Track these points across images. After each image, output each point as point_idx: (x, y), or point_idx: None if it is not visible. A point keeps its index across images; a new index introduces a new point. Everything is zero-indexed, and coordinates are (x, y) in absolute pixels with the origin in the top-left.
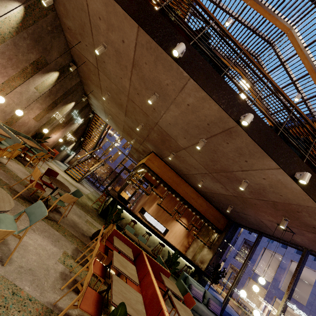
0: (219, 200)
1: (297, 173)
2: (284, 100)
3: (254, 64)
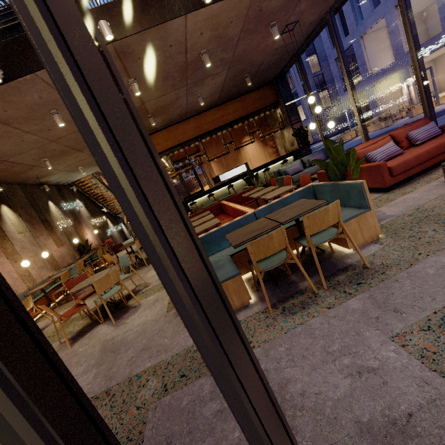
0: (235, 85)
1: None
2: None
3: None
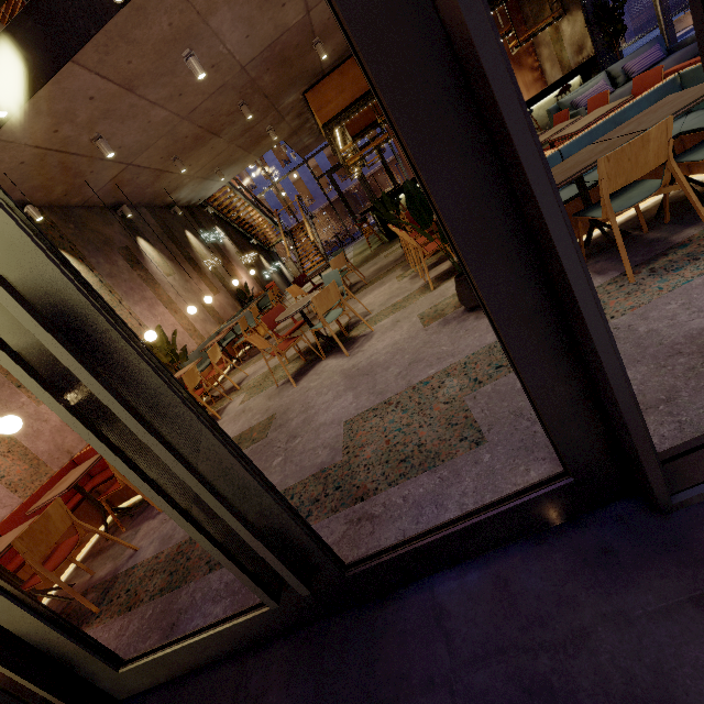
0: None
1: None
2: None
3: None
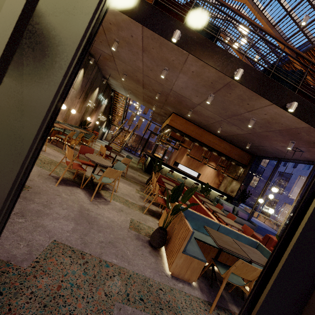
0: (239, 140)
1: (287, 104)
2: (298, 20)
3: (242, 18)
